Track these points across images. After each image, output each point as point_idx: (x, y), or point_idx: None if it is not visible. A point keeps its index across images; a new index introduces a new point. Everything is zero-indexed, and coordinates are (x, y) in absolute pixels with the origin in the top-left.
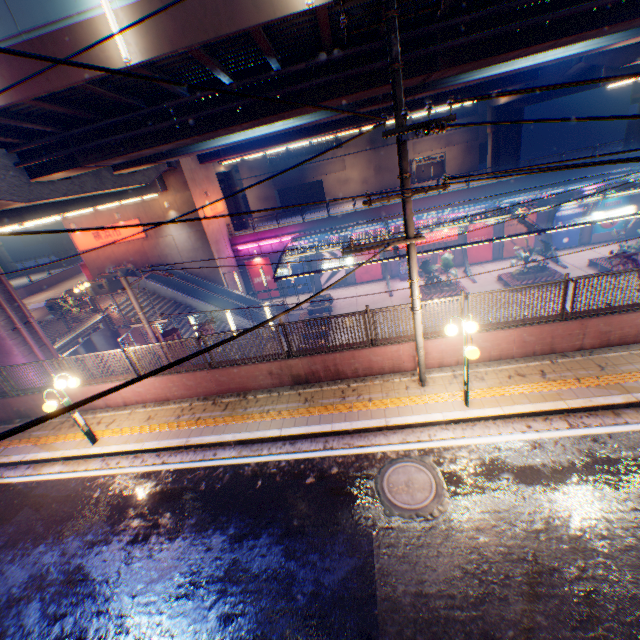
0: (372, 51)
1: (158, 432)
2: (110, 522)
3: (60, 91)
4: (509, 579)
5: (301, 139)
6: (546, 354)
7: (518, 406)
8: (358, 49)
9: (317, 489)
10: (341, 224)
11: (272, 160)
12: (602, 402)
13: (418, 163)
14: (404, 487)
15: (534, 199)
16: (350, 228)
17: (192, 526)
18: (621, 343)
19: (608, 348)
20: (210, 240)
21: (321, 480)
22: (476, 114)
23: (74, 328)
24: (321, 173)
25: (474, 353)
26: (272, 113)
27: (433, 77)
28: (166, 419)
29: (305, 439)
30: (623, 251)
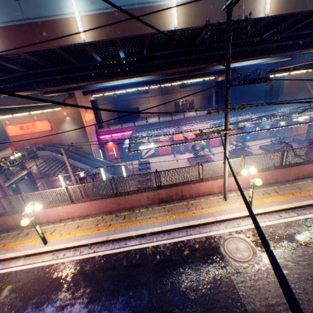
0: (188, 51)
1: (87, 234)
2: (70, 292)
3: (41, 50)
4: (306, 290)
5: (135, 87)
6: (274, 183)
7: (273, 207)
8: (183, 50)
9: (192, 256)
10: (153, 127)
11: (114, 96)
12: (307, 203)
13: (182, 102)
14: (236, 250)
15: (256, 117)
16: (159, 129)
17: (126, 286)
18: (302, 178)
19: (298, 180)
20: (87, 132)
21: (192, 251)
22: (206, 84)
23: (10, 178)
24: (138, 104)
25: (260, 182)
26: (141, 73)
27: (211, 65)
28: (89, 226)
29: (175, 231)
30: (272, 142)
